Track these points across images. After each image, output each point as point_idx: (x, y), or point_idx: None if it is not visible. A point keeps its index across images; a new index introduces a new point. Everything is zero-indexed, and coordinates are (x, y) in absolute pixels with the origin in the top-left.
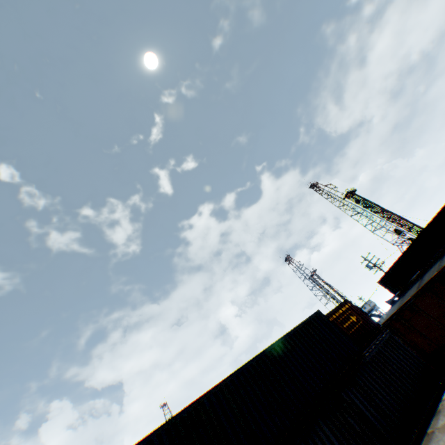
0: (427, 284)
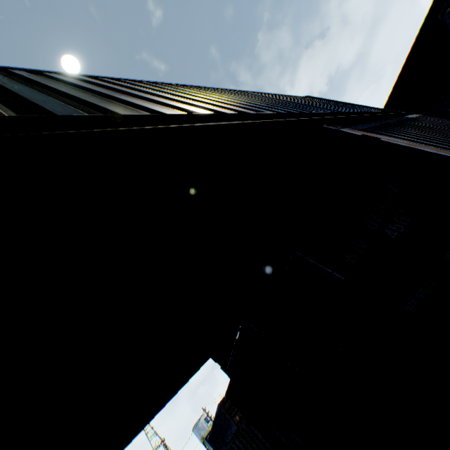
0: None
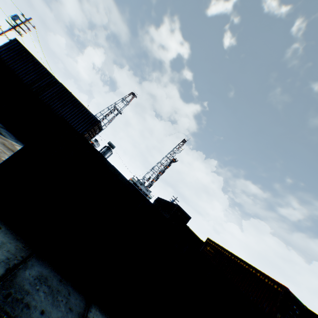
0: None
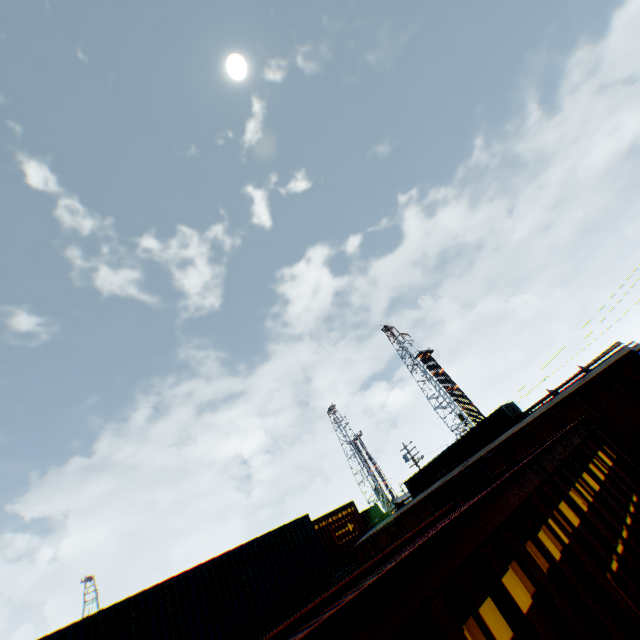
0: (389, 523)
